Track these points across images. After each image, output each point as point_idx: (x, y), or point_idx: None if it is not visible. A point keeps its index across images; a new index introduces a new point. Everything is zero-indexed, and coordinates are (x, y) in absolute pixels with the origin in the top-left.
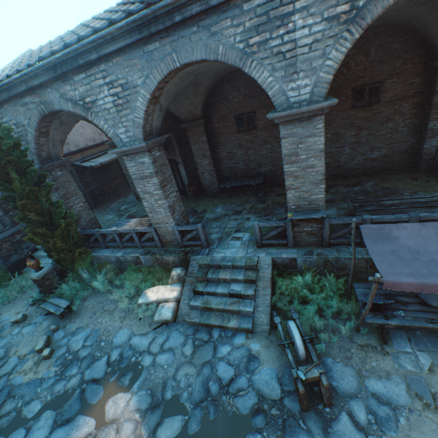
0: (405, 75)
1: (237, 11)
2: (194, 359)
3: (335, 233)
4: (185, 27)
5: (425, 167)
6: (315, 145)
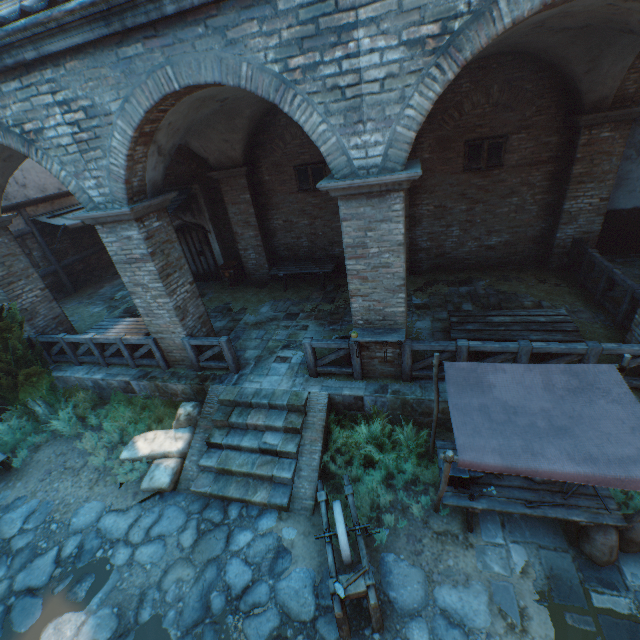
0: (538, 130)
1: (269, 9)
2: (194, 554)
3: (420, 362)
4: (184, 25)
5: (557, 264)
6: (391, 235)
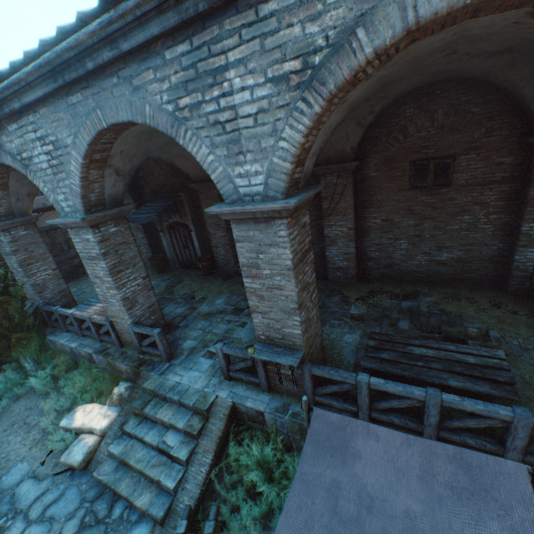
0: (489, 151)
1: (160, 59)
2: None
3: (322, 387)
4: (105, 77)
5: (517, 287)
6: (281, 259)
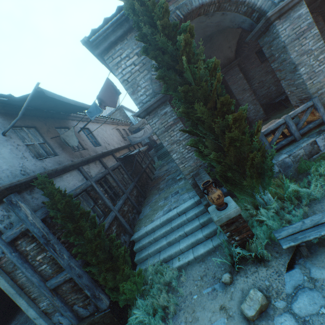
0: None
1: None
2: None
3: None
4: None
5: None
6: None
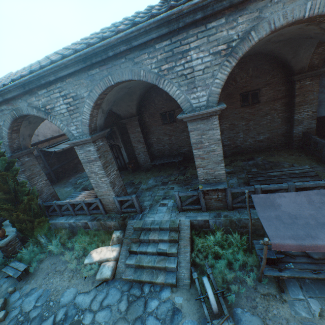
0: (274, 85)
1: (152, 49)
2: (127, 315)
3: (236, 199)
4: (116, 59)
5: (297, 145)
6: (214, 136)
